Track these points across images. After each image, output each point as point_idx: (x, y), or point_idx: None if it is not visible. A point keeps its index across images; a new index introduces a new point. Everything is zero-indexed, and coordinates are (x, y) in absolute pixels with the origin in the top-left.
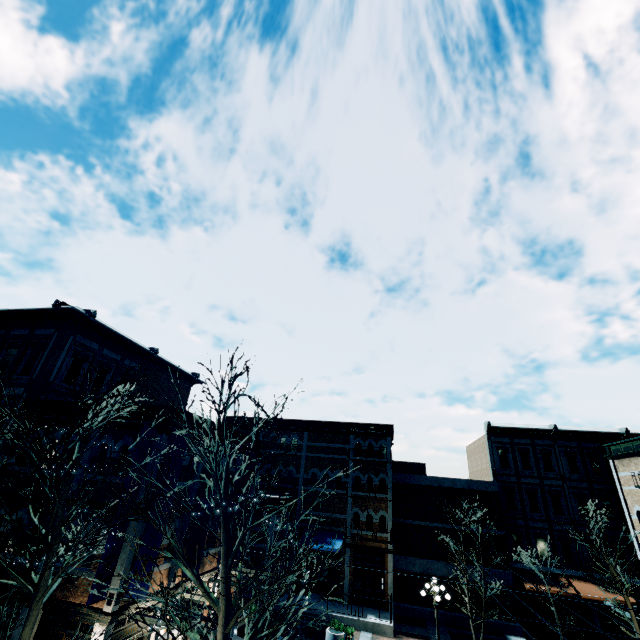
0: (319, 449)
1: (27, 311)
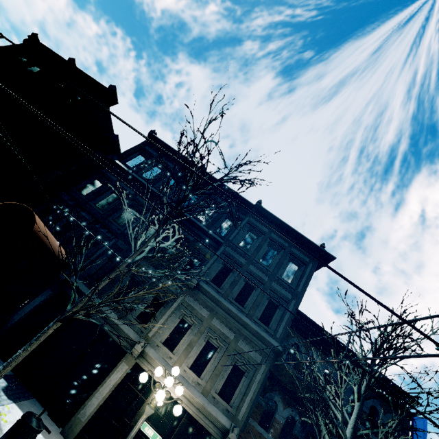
0: None
1: (297, 233)
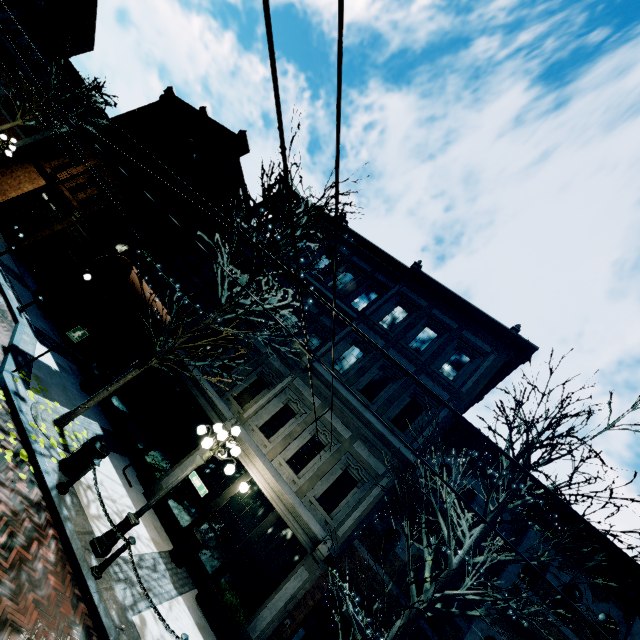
0: None
1: (473, 308)
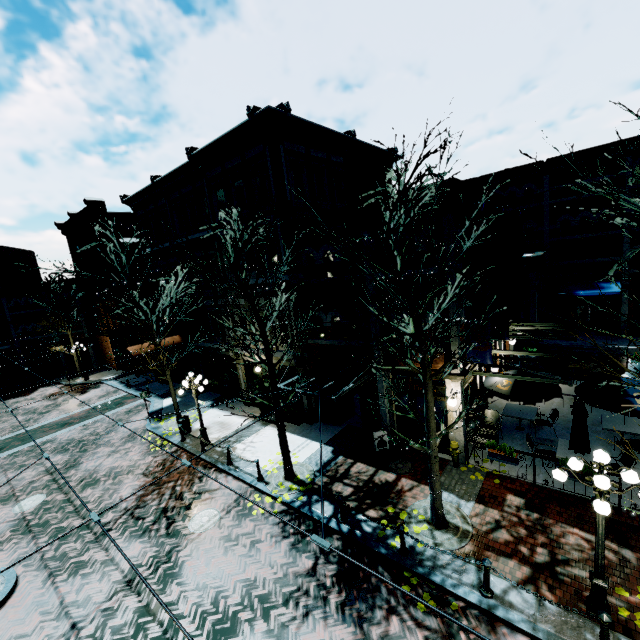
0: (569, 191)
1: (227, 136)
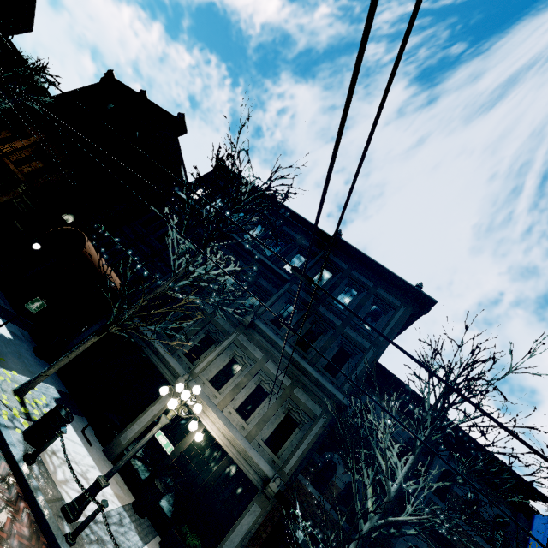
0: None
1: (385, 270)
